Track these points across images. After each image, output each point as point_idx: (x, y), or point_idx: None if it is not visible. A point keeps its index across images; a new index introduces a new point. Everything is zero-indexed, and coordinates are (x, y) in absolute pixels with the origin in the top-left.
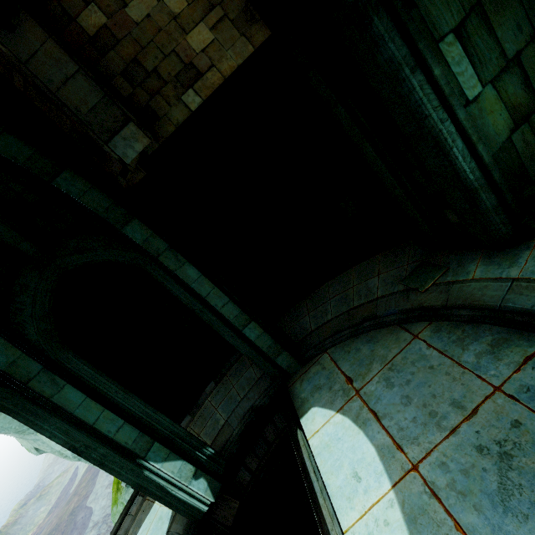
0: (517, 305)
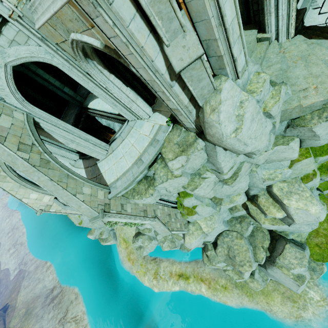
0: None
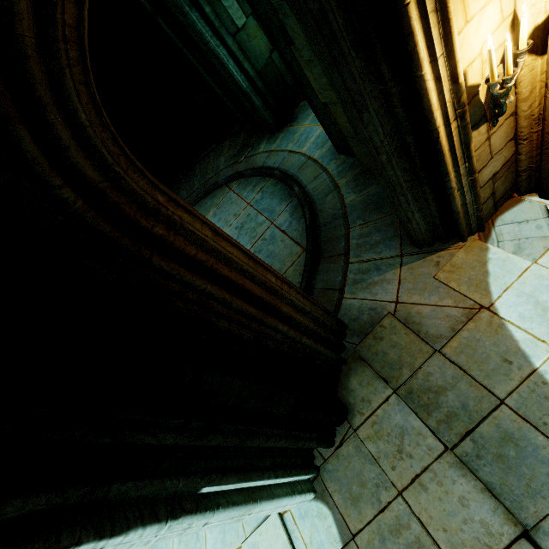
0: (267, 165)
